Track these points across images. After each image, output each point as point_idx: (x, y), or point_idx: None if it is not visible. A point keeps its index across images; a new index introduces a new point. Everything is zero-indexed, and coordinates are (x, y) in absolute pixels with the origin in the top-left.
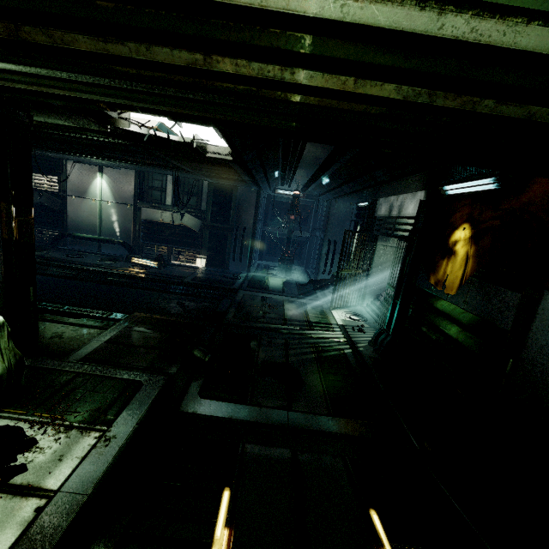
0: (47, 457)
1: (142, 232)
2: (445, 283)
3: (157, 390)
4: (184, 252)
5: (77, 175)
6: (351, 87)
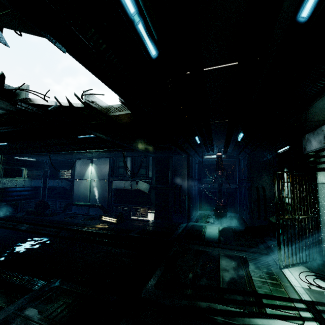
0: None
1: (113, 197)
2: None
3: None
4: (139, 209)
5: (80, 167)
6: None
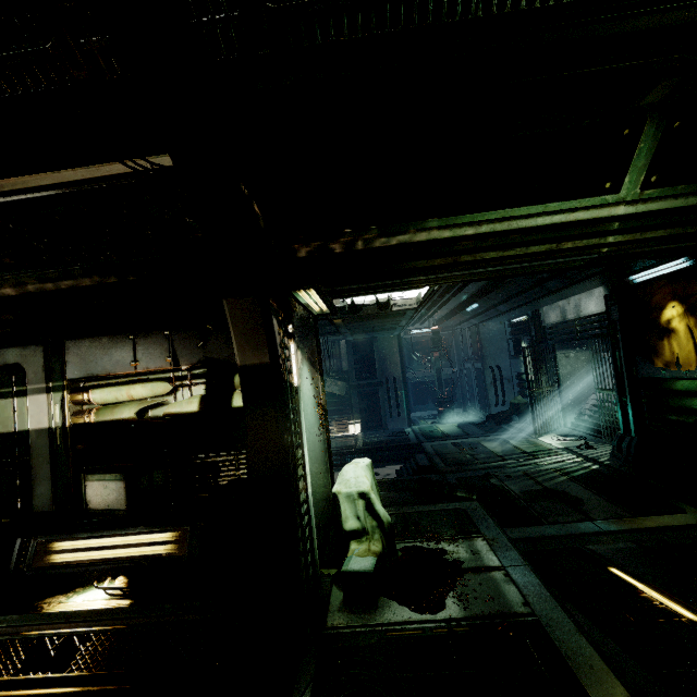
0: (466, 554)
1: None
2: (677, 361)
3: (482, 510)
4: (333, 422)
5: None
6: (638, 237)
